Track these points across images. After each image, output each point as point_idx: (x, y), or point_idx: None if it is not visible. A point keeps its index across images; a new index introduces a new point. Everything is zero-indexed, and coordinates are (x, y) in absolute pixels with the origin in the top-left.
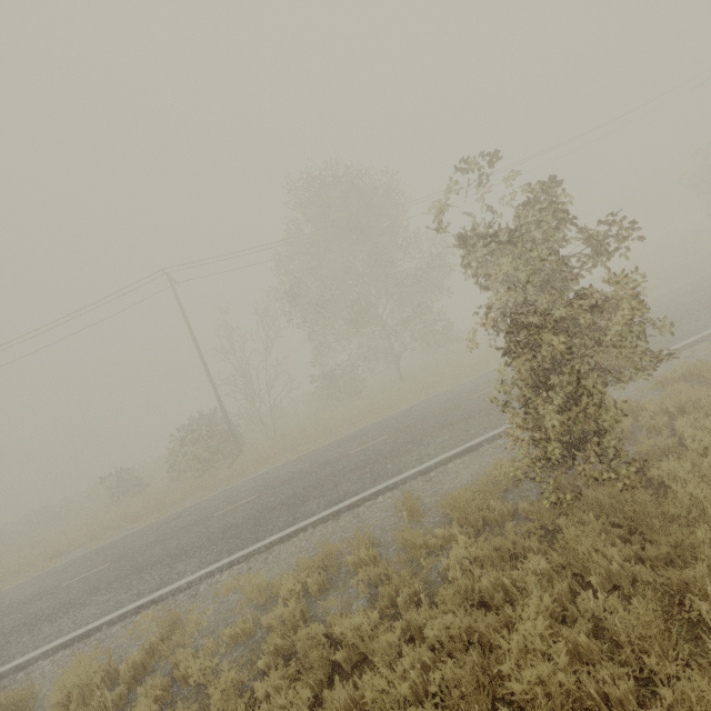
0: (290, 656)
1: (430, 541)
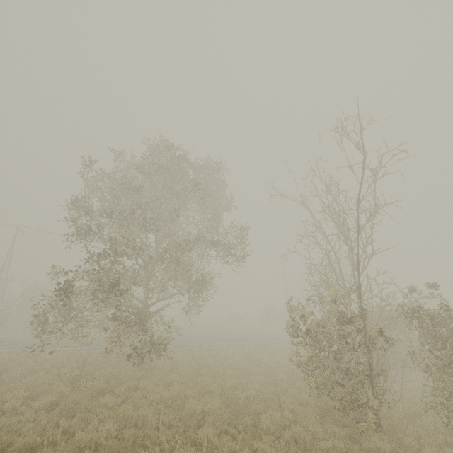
0: None
1: None
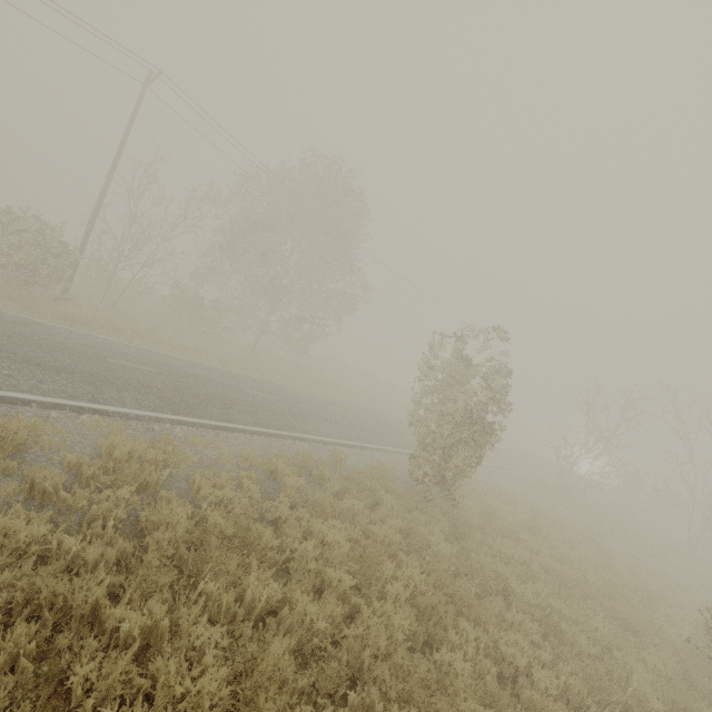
0: (292, 506)
1: (361, 485)
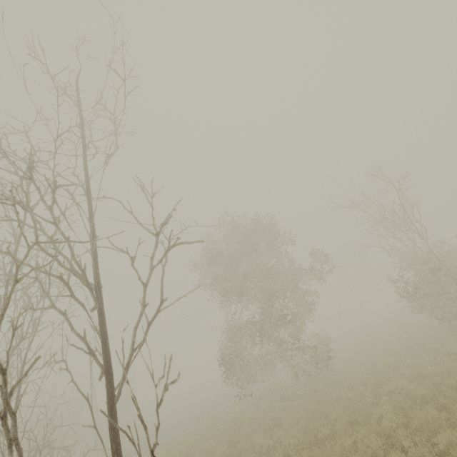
0: None
1: None
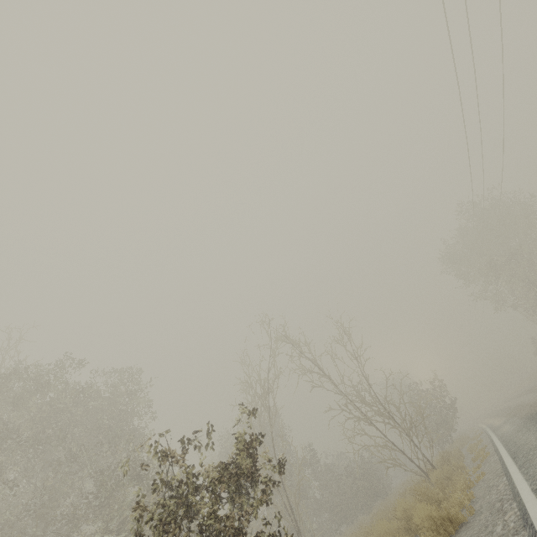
0: None
1: None
